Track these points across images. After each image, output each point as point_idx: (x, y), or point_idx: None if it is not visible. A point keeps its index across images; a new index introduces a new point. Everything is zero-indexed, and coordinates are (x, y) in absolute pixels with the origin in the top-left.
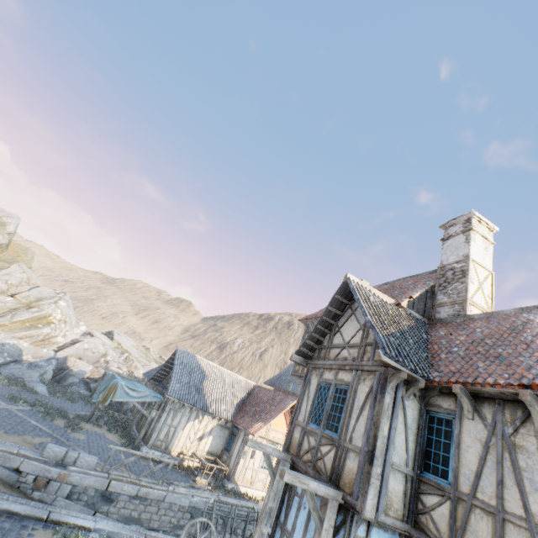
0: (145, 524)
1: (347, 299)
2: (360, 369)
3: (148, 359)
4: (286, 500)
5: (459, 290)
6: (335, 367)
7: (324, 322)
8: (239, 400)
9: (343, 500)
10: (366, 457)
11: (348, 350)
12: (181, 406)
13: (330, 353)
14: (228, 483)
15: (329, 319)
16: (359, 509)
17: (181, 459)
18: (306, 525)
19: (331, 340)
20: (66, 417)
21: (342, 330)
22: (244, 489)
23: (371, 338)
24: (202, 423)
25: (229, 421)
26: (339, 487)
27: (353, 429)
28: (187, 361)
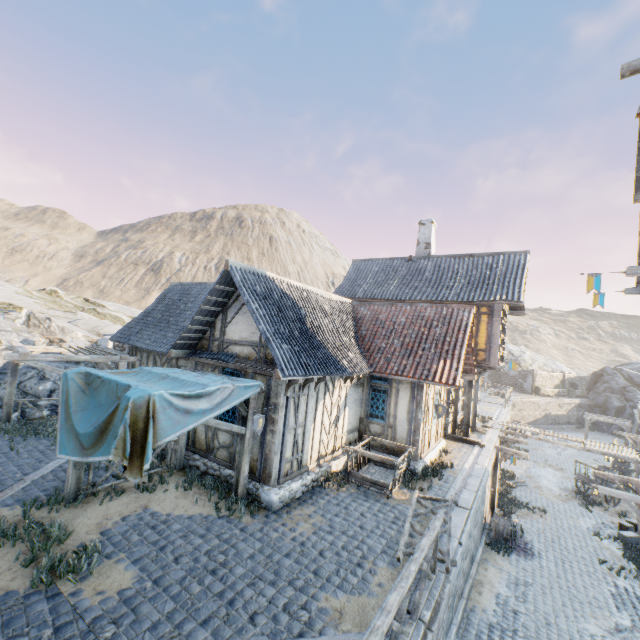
0: None
1: None
2: None
3: (66, 310)
4: None
5: None
6: None
7: None
8: (353, 335)
9: None
10: None
11: None
12: (303, 384)
13: None
14: (418, 467)
15: None
16: None
17: (326, 468)
18: None
19: None
20: (4, 536)
21: None
22: (428, 460)
23: None
24: (333, 396)
25: (367, 375)
26: None
27: None
28: (263, 290)
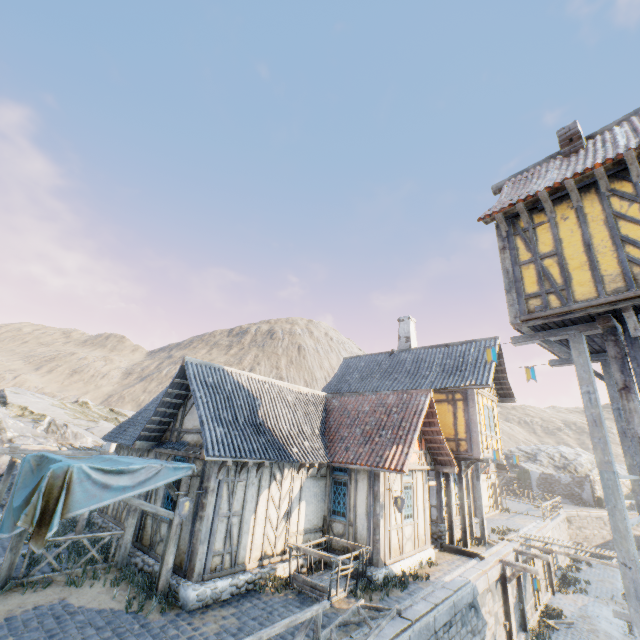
0: None
1: None
2: None
3: (90, 419)
4: None
5: None
6: None
7: None
8: (319, 426)
9: None
10: None
11: None
12: (240, 469)
13: None
14: (376, 573)
15: None
16: None
17: (268, 569)
18: None
19: None
20: None
21: None
22: (397, 568)
23: None
24: (282, 485)
25: (325, 465)
26: None
27: None
28: (215, 381)
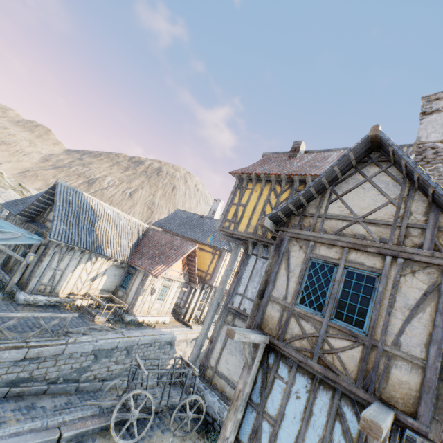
0: (40, 378)
1: (356, 161)
2: (404, 257)
3: (2, 185)
4: (259, 380)
5: (442, 172)
6: (344, 245)
7: (320, 185)
8: (134, 242)
9: (393, 417)
10: (440, 376)
11: (367, 227)
12: (70, 249)
13: (325, 225)
14: (127, 317)
15: (326, 182)
16: (435, 439)
17: (71, 300)
18: (307, 420)
19: (325, 209)
20: None
21: (346, 199)
22: (141, 319)
23: (417, 219)
24: (95, 265)
25: (125, 262)
26: (381, 399)
27: (401, 332)
28: (73, 199)
